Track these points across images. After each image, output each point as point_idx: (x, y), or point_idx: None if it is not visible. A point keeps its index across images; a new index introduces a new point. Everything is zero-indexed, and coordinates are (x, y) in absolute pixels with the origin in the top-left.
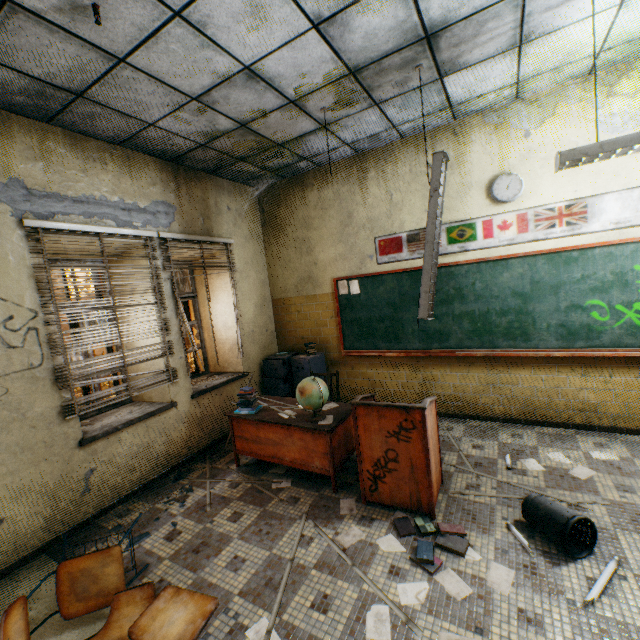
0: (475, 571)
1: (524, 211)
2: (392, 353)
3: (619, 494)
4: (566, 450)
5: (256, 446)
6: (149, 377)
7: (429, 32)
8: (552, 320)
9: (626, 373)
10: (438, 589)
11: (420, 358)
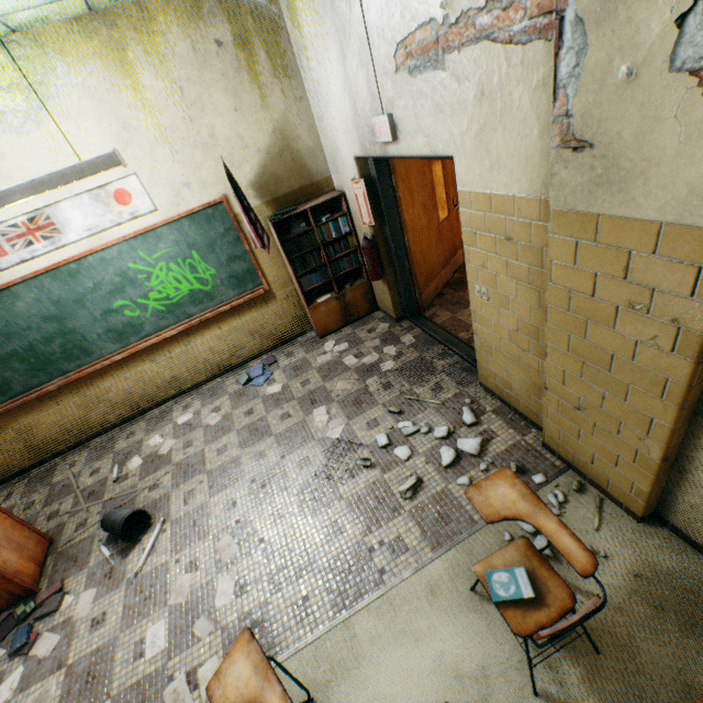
0: (68, 615)
1: None
2: None
3: (184, 452)
4: (164, 428)
5: None
6: None
7: None
8: (99, 329)
9: (179, 346)
10: (33, 661)
11: None
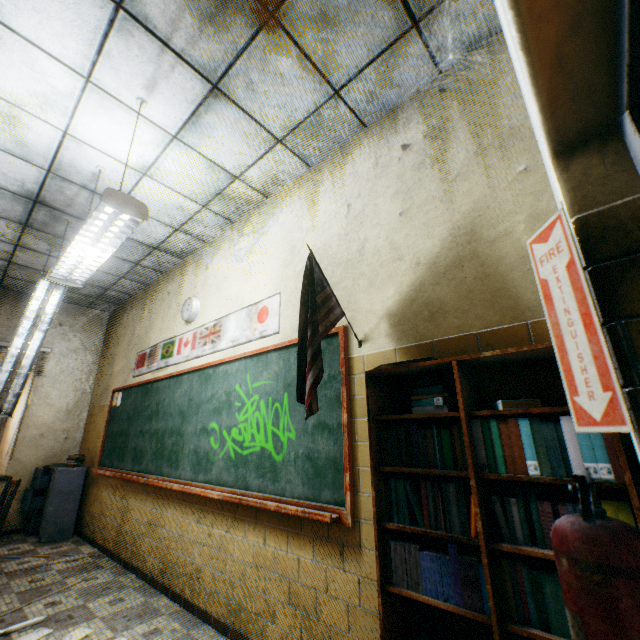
0: None
1: (197, 329)
2: (109, 472)
3: None
4: (108, 629)
5: None
6: None
7: (33, 199)
8: (192, 444)
9: (222, 523)
10: None
11: (128, 481)
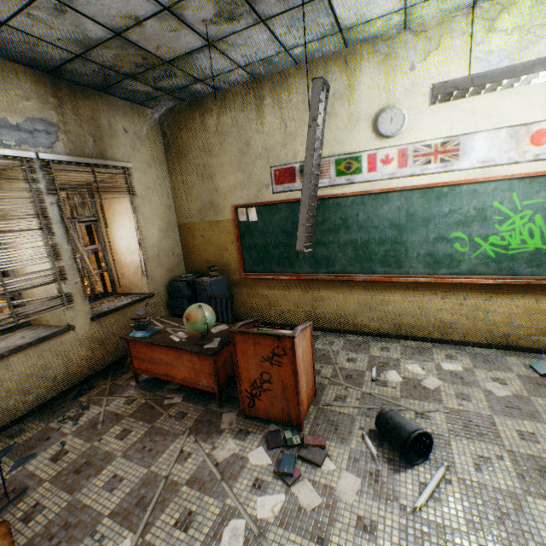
0: (328, 481)
1: (405, 146)
2: (285, 277)
3: (458, 402)
4: (422, 362)
5: (151, 365)
6: (38, 303)
7: None
8: (422, 250)
9: (477, 297)
10: (293, 500)
11: (310, 281)
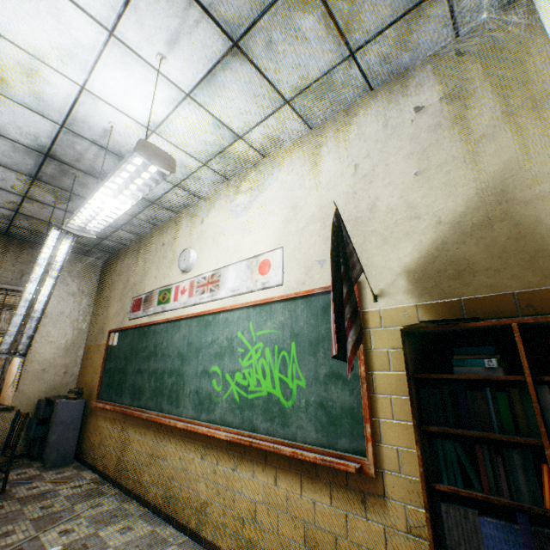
0: None
1: (194, 279)
2: (109, 406)
3: None
4: None
5: None
6: None
7: (44, 153)
8: (193, 385)
9: (227, 461)
10: None
11: (127, 415)
